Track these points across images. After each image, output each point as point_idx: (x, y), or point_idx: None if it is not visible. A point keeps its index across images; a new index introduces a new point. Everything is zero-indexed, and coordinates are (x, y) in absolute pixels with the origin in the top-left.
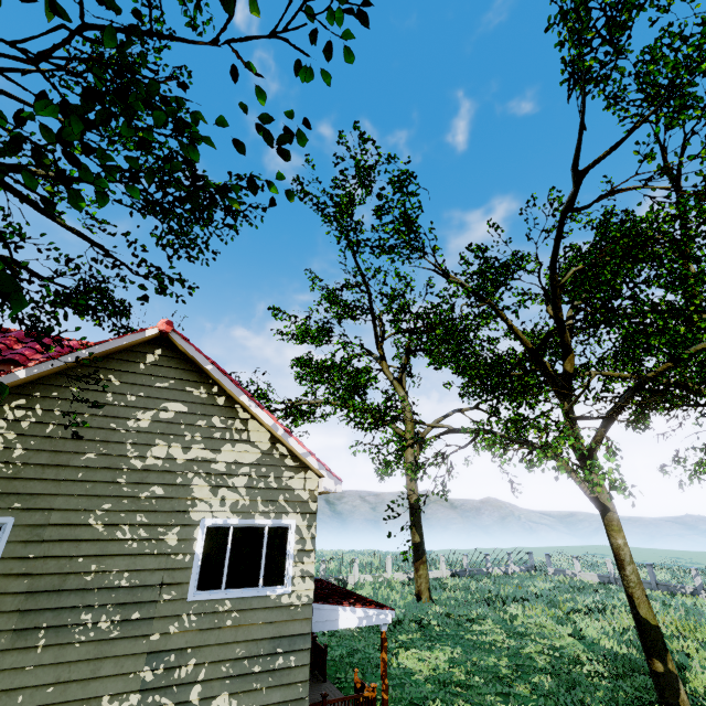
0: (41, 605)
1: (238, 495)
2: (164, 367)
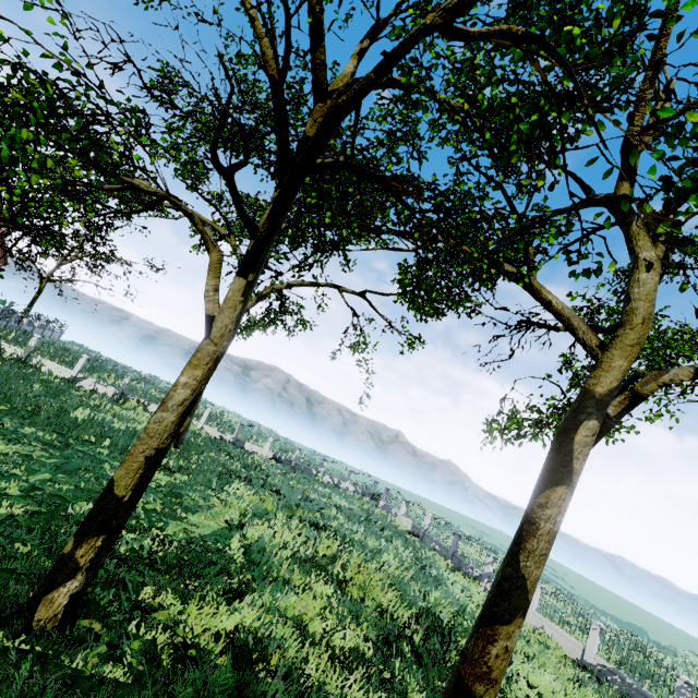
0: None
1: None
2: None
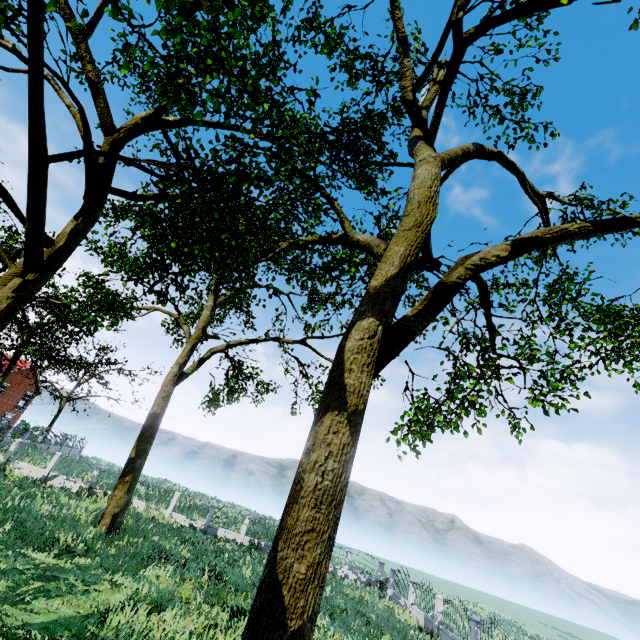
0: None
1: None
2: None
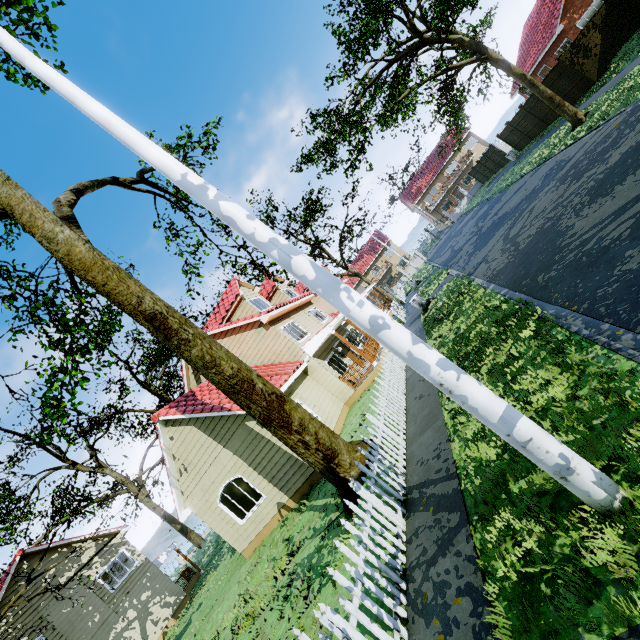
0: (74, 634)
1: (100, 562)
2: (34, 563)
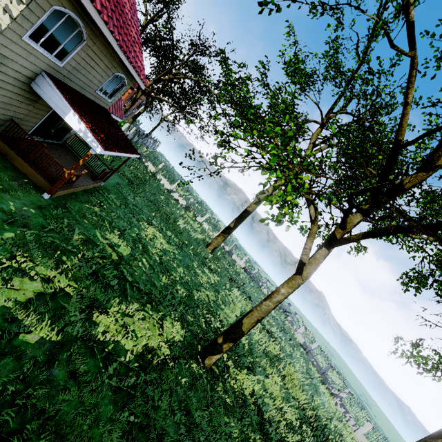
0: None
1: None
2: None
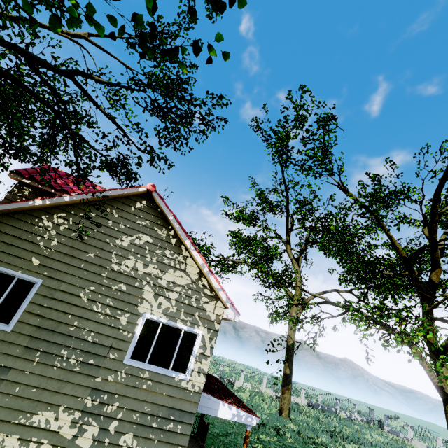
0: (42, 336)
1: (170, 304)
2: (145, 212)
